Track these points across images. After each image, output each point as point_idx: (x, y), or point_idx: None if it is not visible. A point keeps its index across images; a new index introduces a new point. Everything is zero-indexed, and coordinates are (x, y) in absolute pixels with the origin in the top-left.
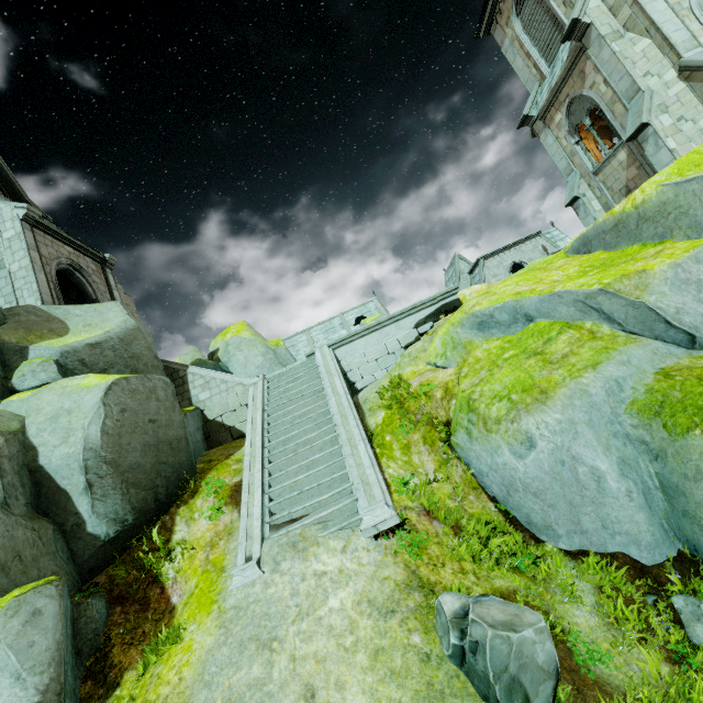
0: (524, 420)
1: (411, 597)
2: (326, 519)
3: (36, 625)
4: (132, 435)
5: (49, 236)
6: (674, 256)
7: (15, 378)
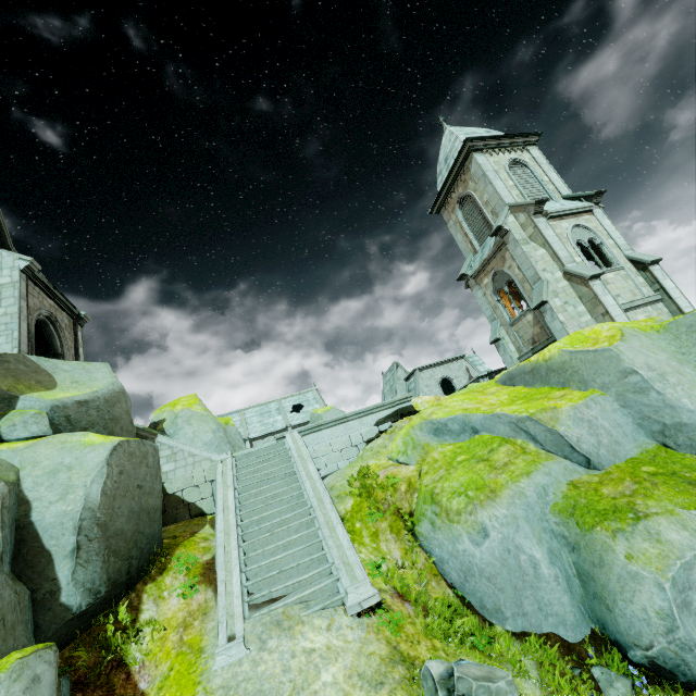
0: (480, 513)
1: (396, 669)
2: (308, 598)
3: (35, 693)
4: (123, 499)
5: (38, 288)
6: (573, 401)
7: (5, 427)
